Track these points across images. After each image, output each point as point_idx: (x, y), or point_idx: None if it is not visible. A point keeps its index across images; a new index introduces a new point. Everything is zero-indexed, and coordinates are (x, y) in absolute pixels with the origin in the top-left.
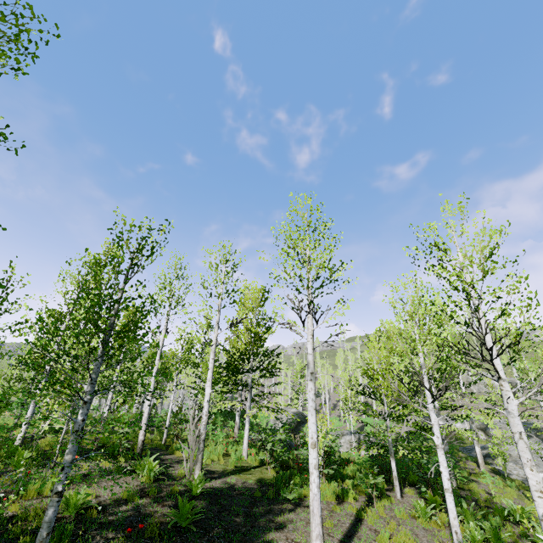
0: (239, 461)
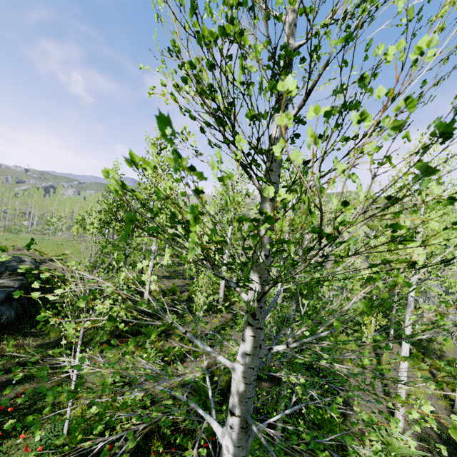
0: None
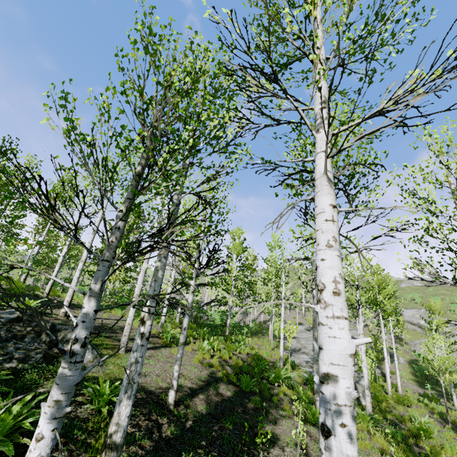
0: None
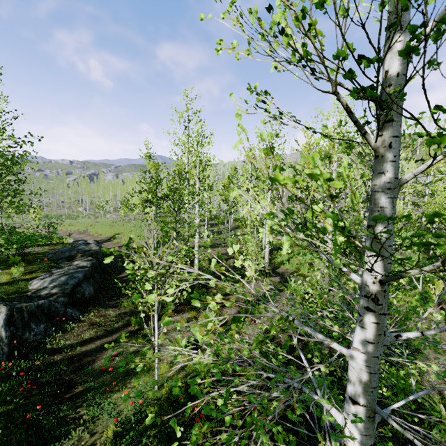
0: None
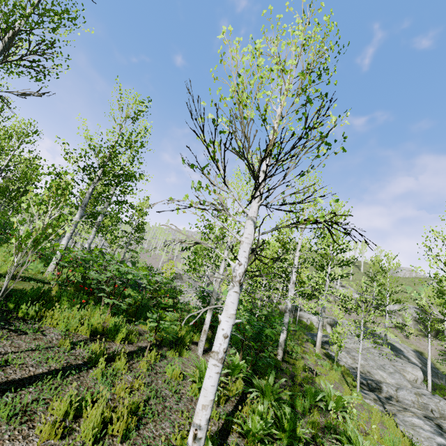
0: (34, 275)
